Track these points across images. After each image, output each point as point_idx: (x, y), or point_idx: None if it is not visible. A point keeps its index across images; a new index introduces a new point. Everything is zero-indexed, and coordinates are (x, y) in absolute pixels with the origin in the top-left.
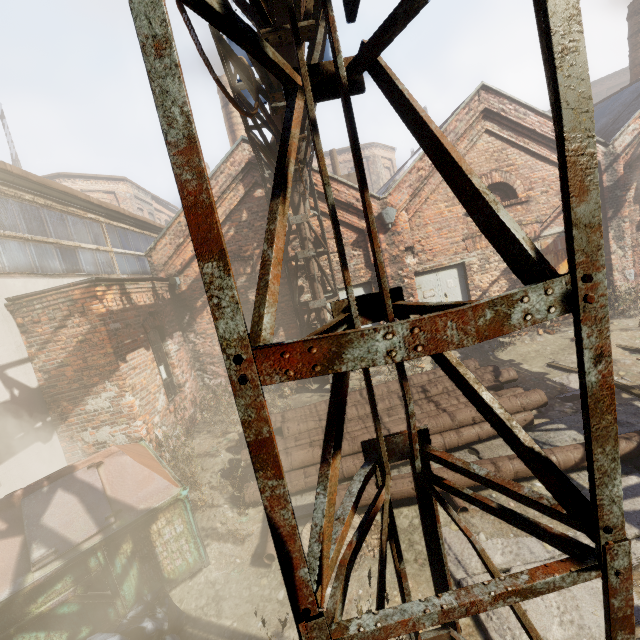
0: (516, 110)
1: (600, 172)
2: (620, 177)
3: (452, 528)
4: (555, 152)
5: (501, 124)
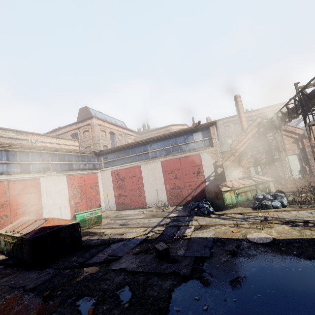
0: None
1: None
2: None
3: None
4: None
5: None
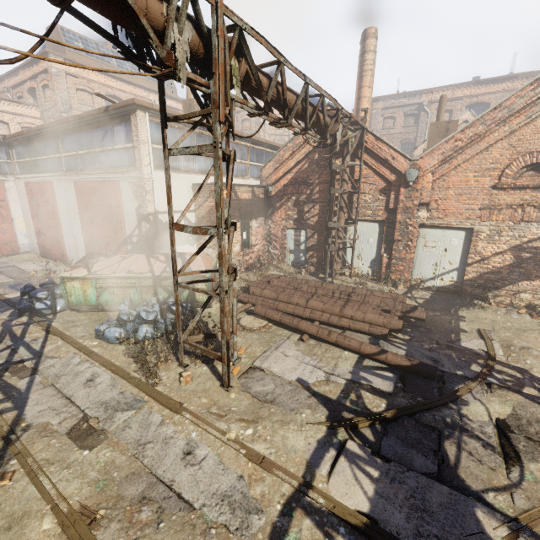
0: None
1: None
2: None
3: (291, 342)
4: None
5: None
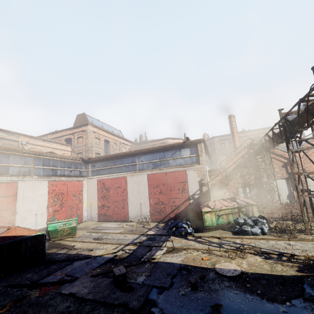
0: None
1: None
2: None
3: None
4: None
5: None
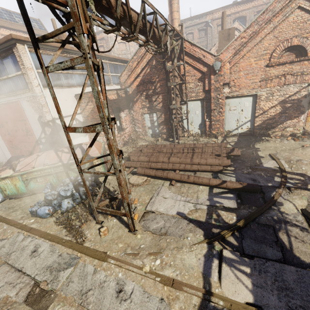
0: None
1: None
2: None
3: (165, 187)
4: None
5: None
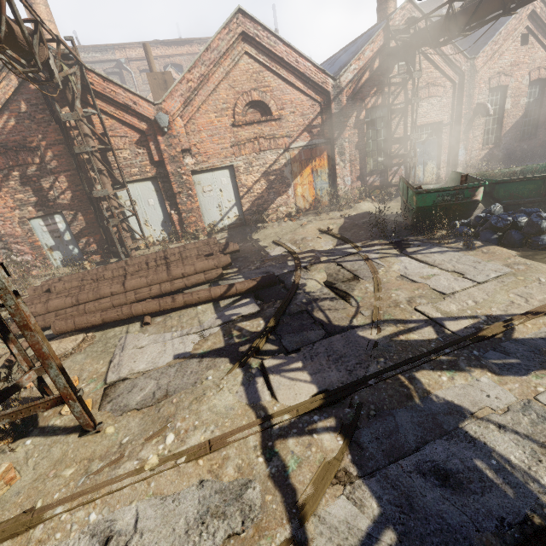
0: (268, 37)
1: (330, 101)
2: (344, 107)
3: (134, 333)
4: (300, 80)
5: (258, 48)
